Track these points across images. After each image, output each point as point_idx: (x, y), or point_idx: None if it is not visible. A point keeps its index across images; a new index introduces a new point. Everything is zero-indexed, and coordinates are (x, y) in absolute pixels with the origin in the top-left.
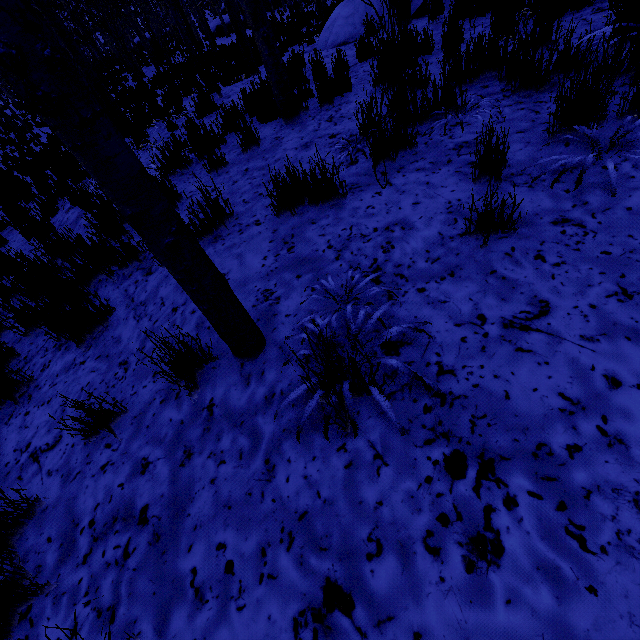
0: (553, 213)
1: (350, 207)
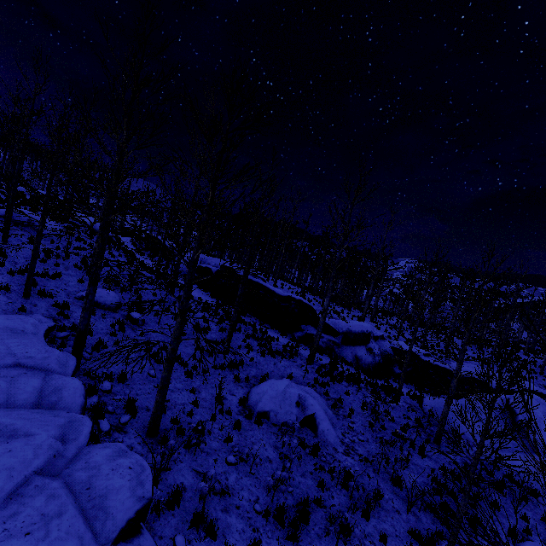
0: None
1: None
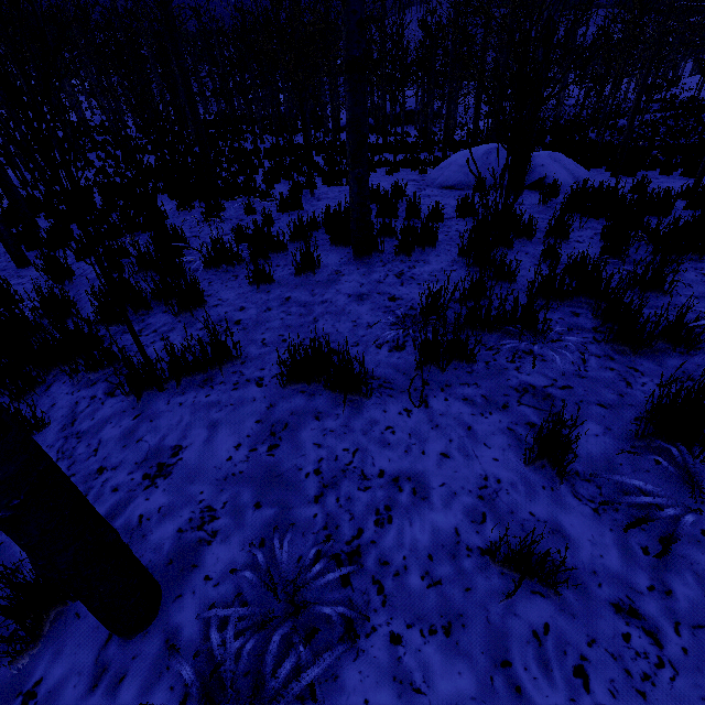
0: (618, 585)
1: (368, 416)
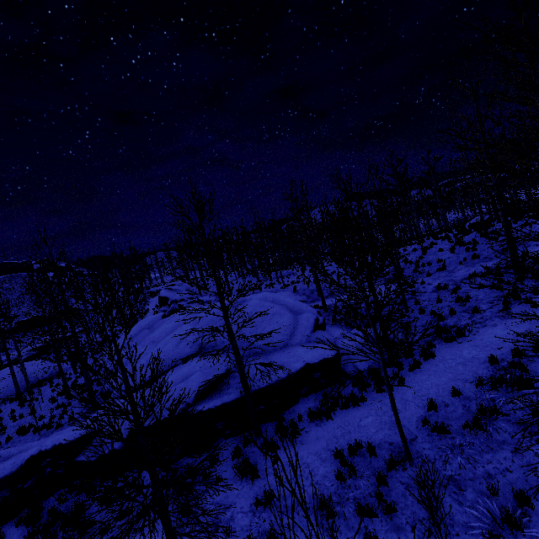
0: None
1: None
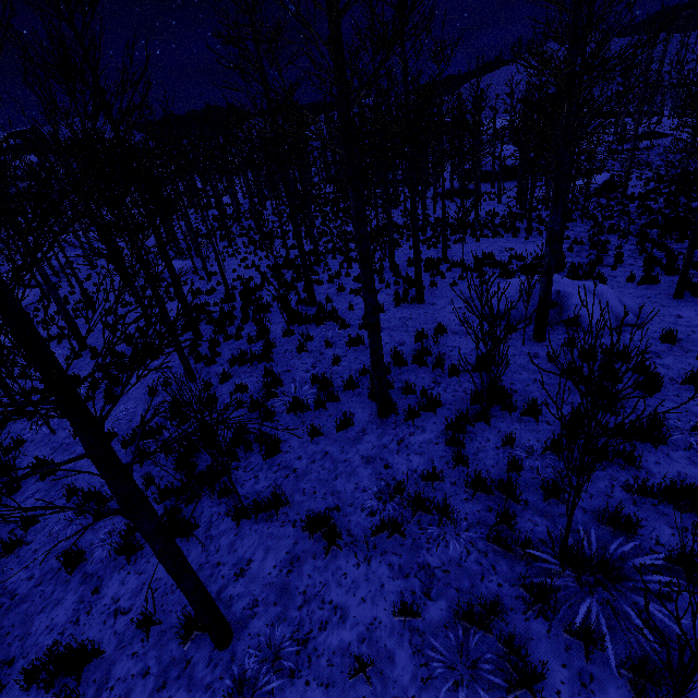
0: (401, 690)
1: (338, 563)
